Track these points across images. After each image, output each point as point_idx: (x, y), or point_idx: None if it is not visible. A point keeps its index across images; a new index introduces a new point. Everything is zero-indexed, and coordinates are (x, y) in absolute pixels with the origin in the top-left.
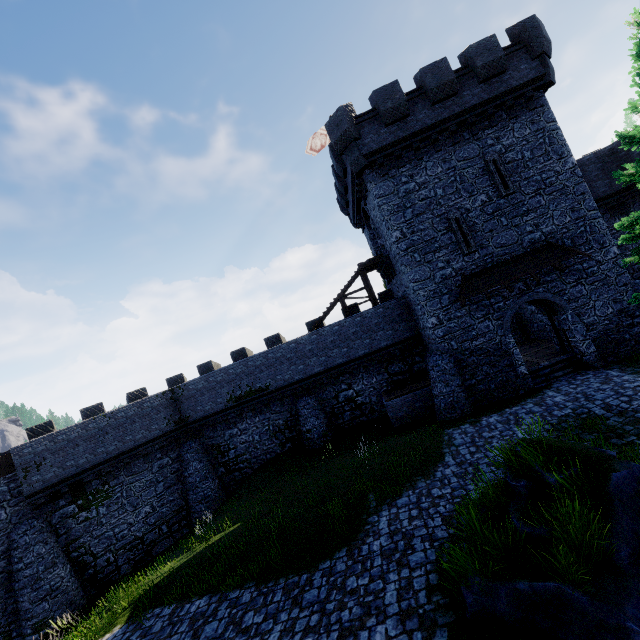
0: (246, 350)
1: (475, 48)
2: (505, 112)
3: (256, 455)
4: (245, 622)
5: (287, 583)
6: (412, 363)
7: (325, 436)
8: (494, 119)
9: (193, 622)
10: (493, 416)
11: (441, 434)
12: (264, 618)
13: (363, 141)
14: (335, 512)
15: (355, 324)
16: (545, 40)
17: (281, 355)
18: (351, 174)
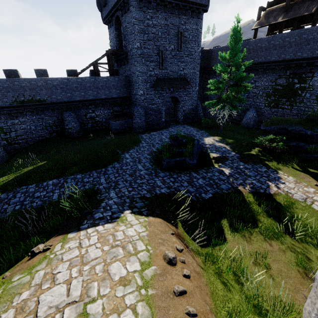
0: (18, 72)
1: None
2: (191, 12)
3: (32, 137)
4: (85, 181)
5: (97, 171)
6: (124, 108)
7: (79, 132)
8: (187, 12)
9: (55, 185)
10: (154, 132)
11: (138, 135)
12: (93, 179)
13: None
14: (106, 154)
15: (103, 81)
16: None
17: (57, 84)
18: None
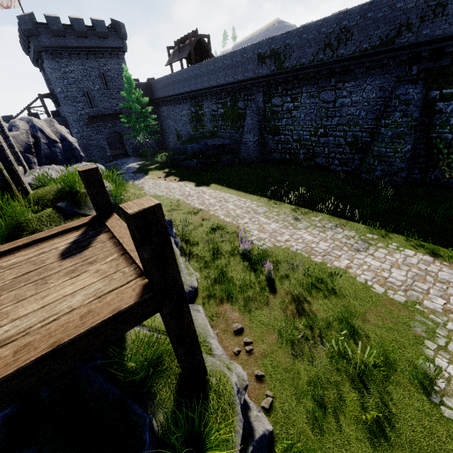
0: None
1: (96, 22)
2: (109, 55)
3: None
4: None
5: None
6: None
7: None
8: (104, 56)
9: None
10: None
11: None
12: None
13: (41, 38)
14: None
15: None
16: (123, 34)
17: None
18: (34, 48)
